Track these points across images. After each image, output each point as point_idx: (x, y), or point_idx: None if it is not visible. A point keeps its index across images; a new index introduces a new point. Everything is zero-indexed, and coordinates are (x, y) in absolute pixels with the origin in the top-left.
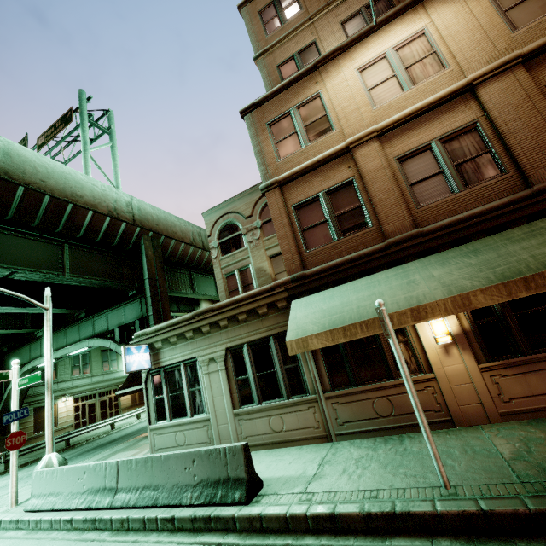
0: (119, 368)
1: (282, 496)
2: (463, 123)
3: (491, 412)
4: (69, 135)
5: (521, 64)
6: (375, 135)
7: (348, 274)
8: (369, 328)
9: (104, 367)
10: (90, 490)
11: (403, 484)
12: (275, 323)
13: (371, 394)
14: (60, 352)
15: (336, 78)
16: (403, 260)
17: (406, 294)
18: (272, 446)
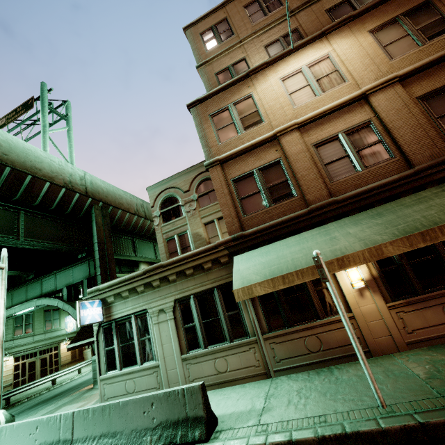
0: (61, 326)
1: (239, 429)
2: (361, 121)
3: (399, 342)
4: (29, 118)
5: (398, 82)
6: (296, 127)
7: (280, 233)
8: (304, 275)
9: (46, 326)
10: (43, 444)
11: (345, 407)
12: (218, 276)
13: (303, 333)
14: (6, 312)
15: (264, 84)
16: (323, 222)
17: (331, 248)
18: (218, 386)
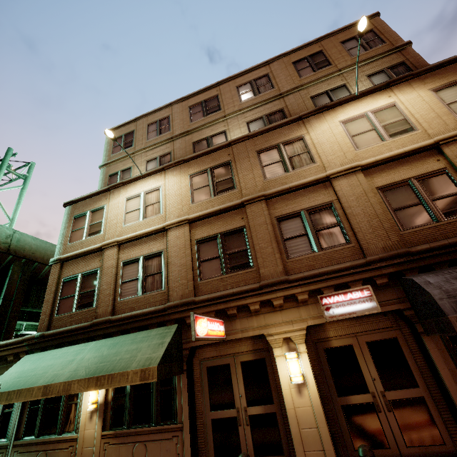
0: None
1: None
2: (158, 249)
3: None
4: None
5: (189, 223)
6: (116, 244)
7: (64, 341)
8: (20, 395)
9: None
10: None
11: None
12: None
13: (39, 447)
14: None
15: (116, 199)
16: (95, 338)
17: (58, 371)
18: None
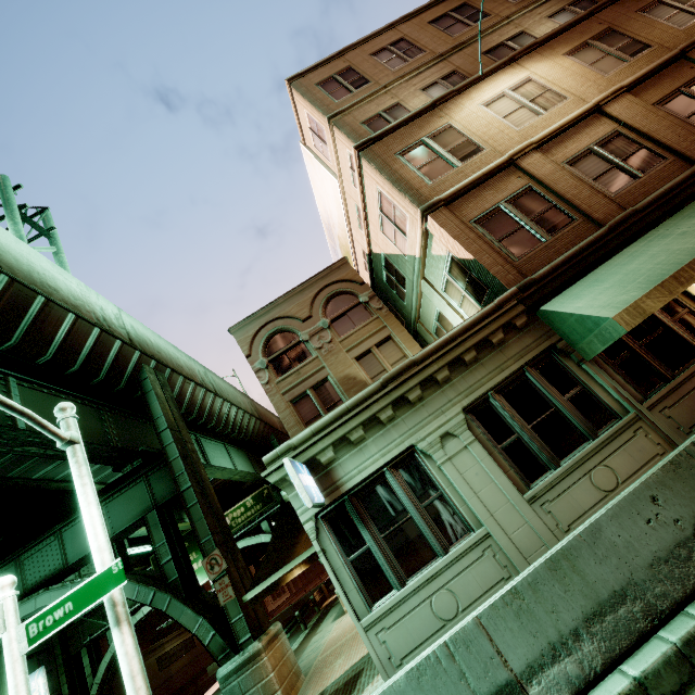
0: None
1: None
2: (606, 132)
3: None
4: None
5: (626, 93)
6: (535, 146)
7: (588, 263)
8: None
9: None
10: None
11: None
12: (523, 348)
13: None
14: None
15: (461, 112)
16: (636, 236)
17: None
18: None
